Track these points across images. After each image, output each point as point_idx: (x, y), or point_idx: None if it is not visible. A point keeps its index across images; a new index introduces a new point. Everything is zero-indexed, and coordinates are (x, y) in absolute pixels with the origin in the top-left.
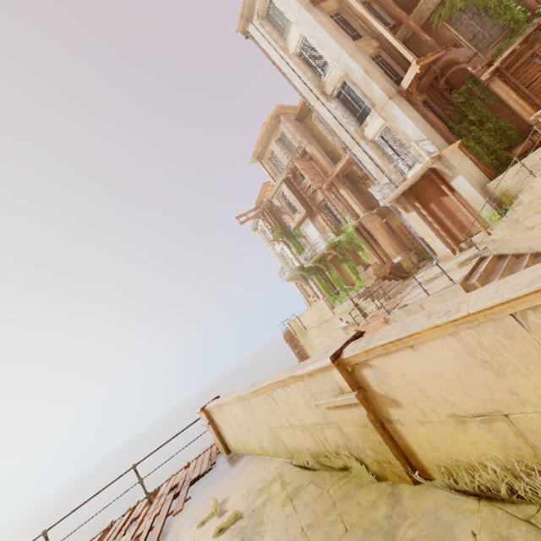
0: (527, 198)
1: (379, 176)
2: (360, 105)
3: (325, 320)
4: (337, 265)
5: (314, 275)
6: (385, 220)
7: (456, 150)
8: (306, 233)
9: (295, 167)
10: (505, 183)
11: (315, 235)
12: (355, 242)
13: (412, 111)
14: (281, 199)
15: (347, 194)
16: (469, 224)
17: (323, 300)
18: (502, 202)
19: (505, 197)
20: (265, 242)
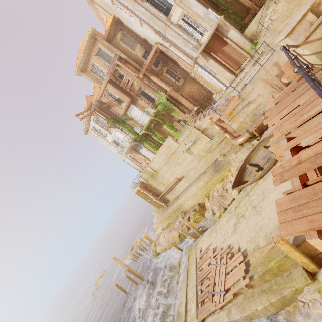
0: (276, 16)
1: (186, 44)
2: (164, 3)
3: (172, 153)
4: (158, 129)
5: (145, 142)
6: (179, 93)
7: (224, 19)
8: (132, 115)
9: (114, 71)
10: (252, 29)
11: (139, 114)
12: (168, 107)
13: (197, 1)
14: (108, 97)
15: (156, 79)
16: (239, 59)
17: (169, 138)
18: (252, 39)
19: (253, 36)
20: (98, 138)
